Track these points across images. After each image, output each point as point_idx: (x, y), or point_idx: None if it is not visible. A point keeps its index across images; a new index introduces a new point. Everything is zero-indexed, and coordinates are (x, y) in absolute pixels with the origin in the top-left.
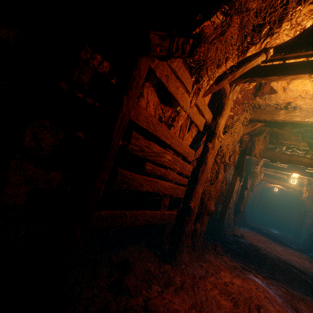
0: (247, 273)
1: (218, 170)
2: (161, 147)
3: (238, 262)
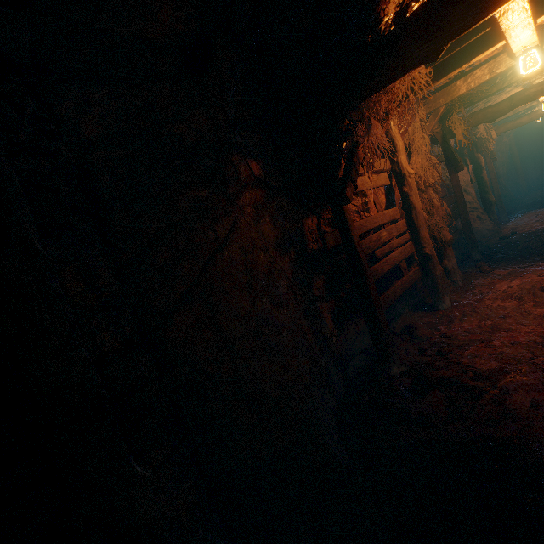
0: (526, 270)
1: (429, 197)
2: (375, 233)
3: (516, 266)
